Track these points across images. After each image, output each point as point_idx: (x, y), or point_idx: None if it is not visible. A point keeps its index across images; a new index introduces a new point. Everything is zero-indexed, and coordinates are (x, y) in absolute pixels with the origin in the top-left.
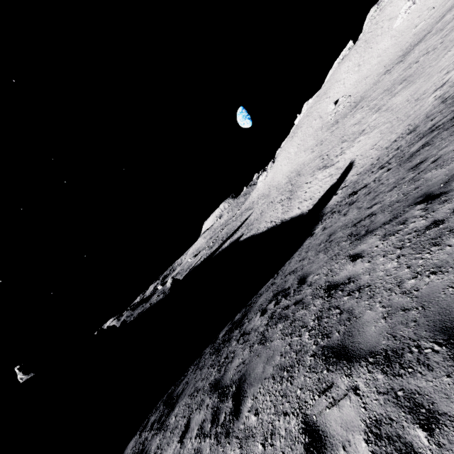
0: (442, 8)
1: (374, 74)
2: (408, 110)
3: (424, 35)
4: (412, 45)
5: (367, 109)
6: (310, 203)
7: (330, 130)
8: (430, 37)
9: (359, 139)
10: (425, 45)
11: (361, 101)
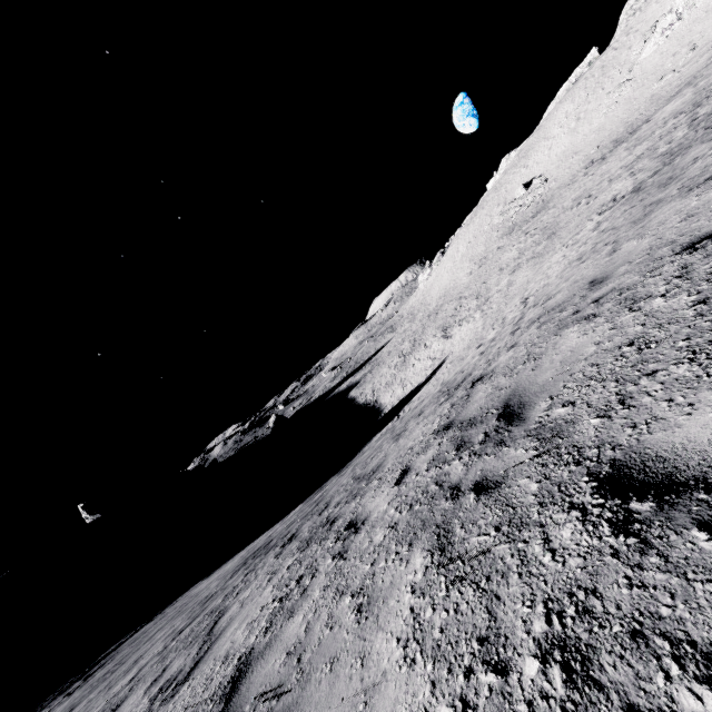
0: (694, 63)
1: (584, 153)
2: (481, 336)
3: (646, 119)
4: (631, 128)
5: (520, 248)
6: (397, 397)
7: (502, 240)
8: (629, 145)
9: (477, 314)
10: (613, 163)
11: (541, 211)
